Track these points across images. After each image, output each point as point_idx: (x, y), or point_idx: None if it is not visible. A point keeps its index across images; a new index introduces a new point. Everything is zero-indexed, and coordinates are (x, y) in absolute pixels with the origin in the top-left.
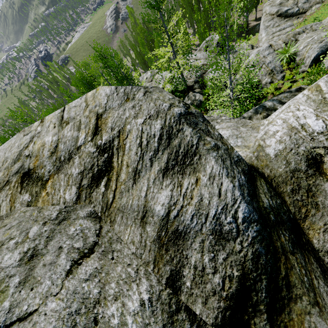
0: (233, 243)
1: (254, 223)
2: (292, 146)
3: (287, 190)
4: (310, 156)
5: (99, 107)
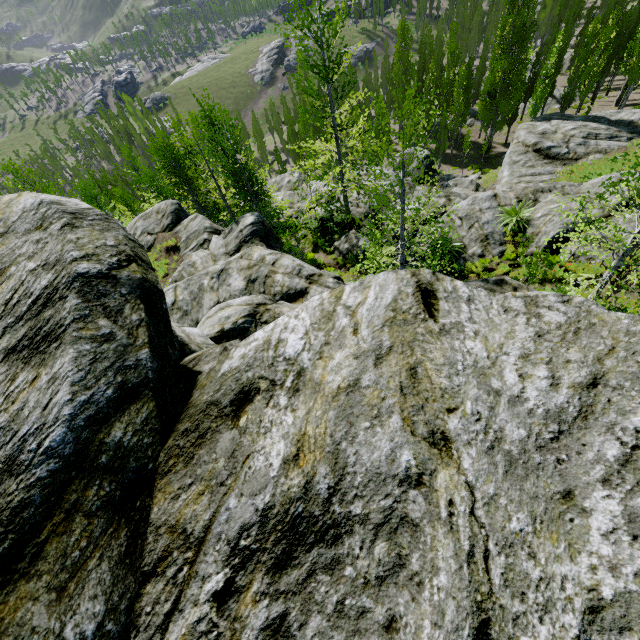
0: (13, 481)
1: (57, 459)
2: (243, 368)
3: (182, 428)
4: (248, 388)
5: (3, 225)
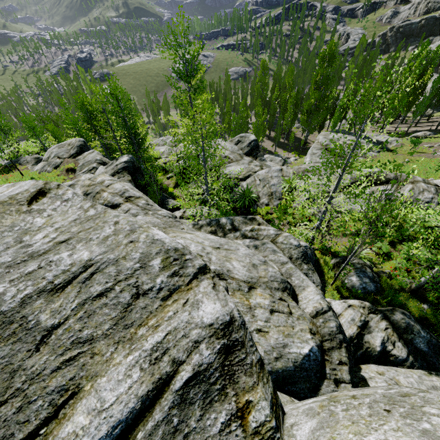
0: None
1: None
2: None
3: None
4: None
5: None
